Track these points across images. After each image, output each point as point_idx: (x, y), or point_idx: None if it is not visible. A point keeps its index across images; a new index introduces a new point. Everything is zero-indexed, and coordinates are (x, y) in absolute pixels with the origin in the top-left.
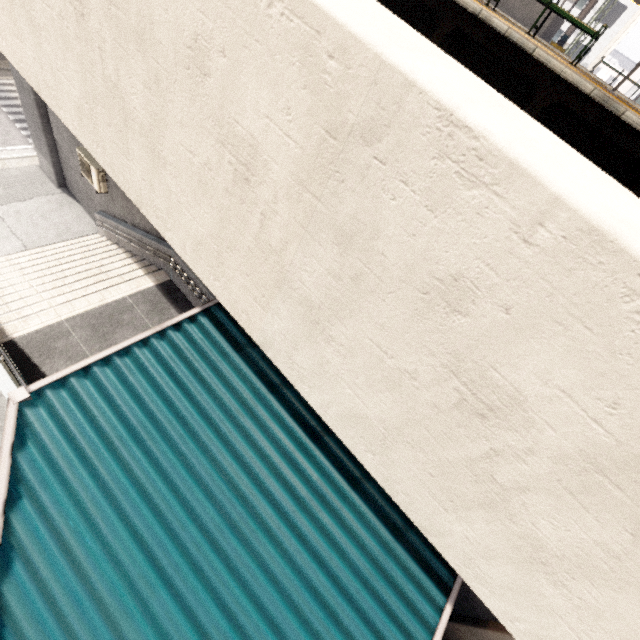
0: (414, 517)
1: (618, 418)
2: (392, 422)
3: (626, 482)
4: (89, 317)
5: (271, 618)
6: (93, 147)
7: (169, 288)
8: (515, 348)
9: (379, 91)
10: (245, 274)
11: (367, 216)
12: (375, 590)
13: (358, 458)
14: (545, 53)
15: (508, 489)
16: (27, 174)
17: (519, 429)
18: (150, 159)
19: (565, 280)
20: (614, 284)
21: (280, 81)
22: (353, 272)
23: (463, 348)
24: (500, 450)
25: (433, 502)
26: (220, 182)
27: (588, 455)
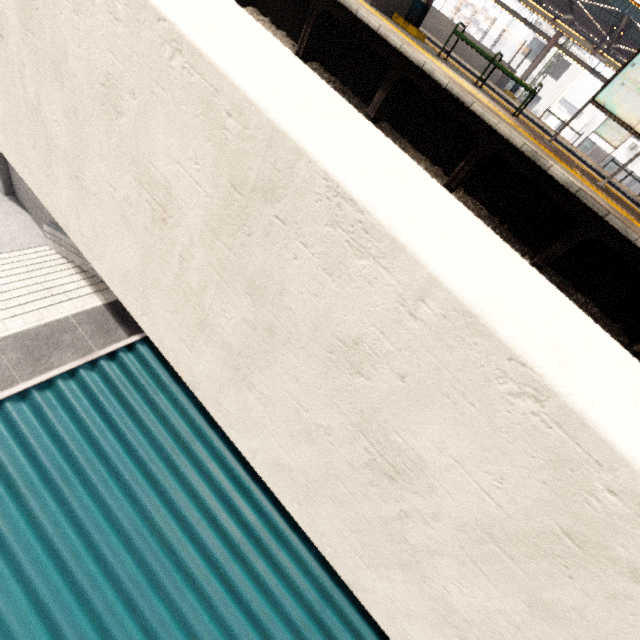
0: (341, 571)
1: (505, 492)
2: (313, 475)
3: (518, 555)
4: (23, 338)
5: None
6: (20, 167)
7: (119, 308)
8: (412, 415)
9: (274, 154)
10: (170, 312)
11: (274, 271)
12: None
13: (286, 507)
14: (481, 108)
15: (419, 551)
16: None
17: (423, 494)
18: (74, 187)
19: (448, 356)
20: (489, 365)
21: (187, 130)
22: (266, 324)
23: (368, 410)
24: (409, 512)
25: (356, 558)
26: (140, 219)
27: (484, 525)
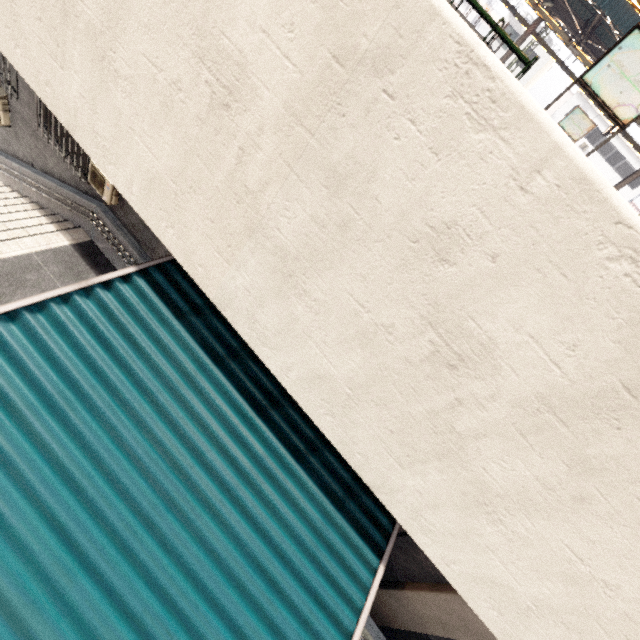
0: (367, 477)
1: (575, 359)
2: (359, 380)
3: (571, 418)
4: None
5: (211, 595)
6: (9, 46)
7: (89, 250)
8: (495, 297)
9: (400, 16)
10: (209, 220)
11: (366, 156)
12: (316, 558)
13: (316, 422)
14: None
15: (465, 437)
16: None
17: (485, 377)
18: (96, 70)
19: (551, 228)
20: (593, 232)
21: None
22: (340, 218)
23: (445, 298)
24: (464, 399)
25: (389, 459)
26: (191, 106)
27: (543, 396)
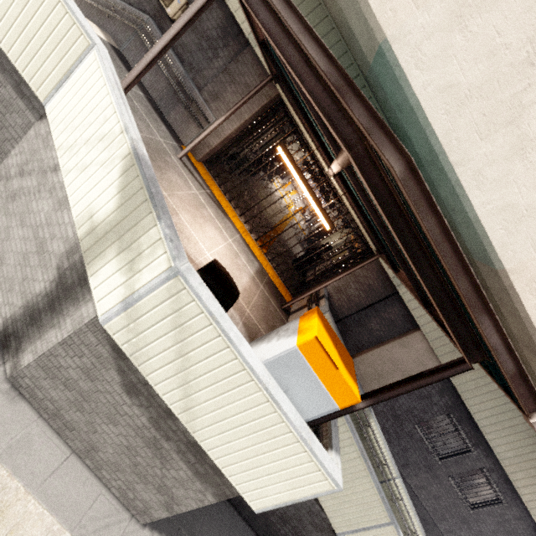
0: (454, 157)
1: None
2: (477, 83)
3: None
4: None
5: None
6: None
7: (121, 56)
8: None
9: None
10: None
11: None
12: None
13: (432, 123)
14: None
15: (525, 107)
16: None
17: None
18: None
19: None
20: None
21: None
22: None
23: None
24: (532, 83)
25: (475, 137)
26: None
27: None
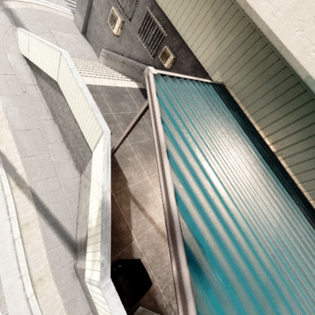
0: None
1: None
2: None
3: None
4: (109, 89)
5: (284, 242)
6: None
7: (144, 92)
8: None
9: None
10: None
11: None
12: None
13: None
14: None
15: None
16: (67, 21)
17: None
18: None
19: None
20: None
21: None
22: None
23: None
24: None
25: None
26: None
27: None
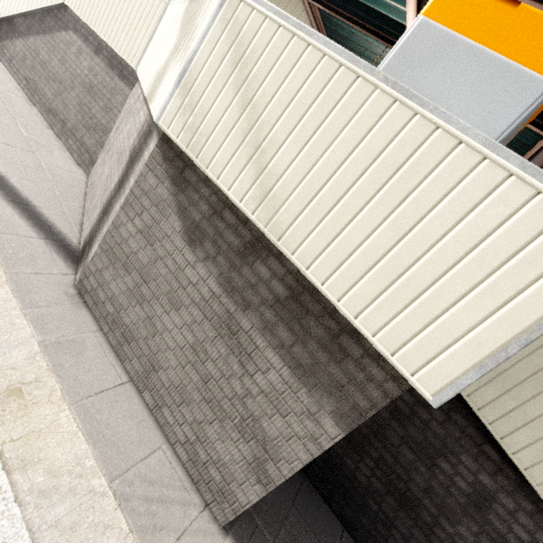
0: None
1: None
2: None
3: None
4: None
5: None
6: None
7: None
8: None
9: None
10: None
11: None
12: None
13: None
14: None
15: None
16: None
17: None
18: None
19: None
20: None
21: None
22: None
23: None
24: None
25: None
26: None
27: None
